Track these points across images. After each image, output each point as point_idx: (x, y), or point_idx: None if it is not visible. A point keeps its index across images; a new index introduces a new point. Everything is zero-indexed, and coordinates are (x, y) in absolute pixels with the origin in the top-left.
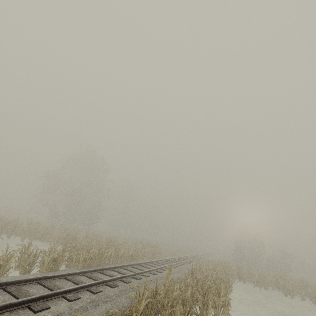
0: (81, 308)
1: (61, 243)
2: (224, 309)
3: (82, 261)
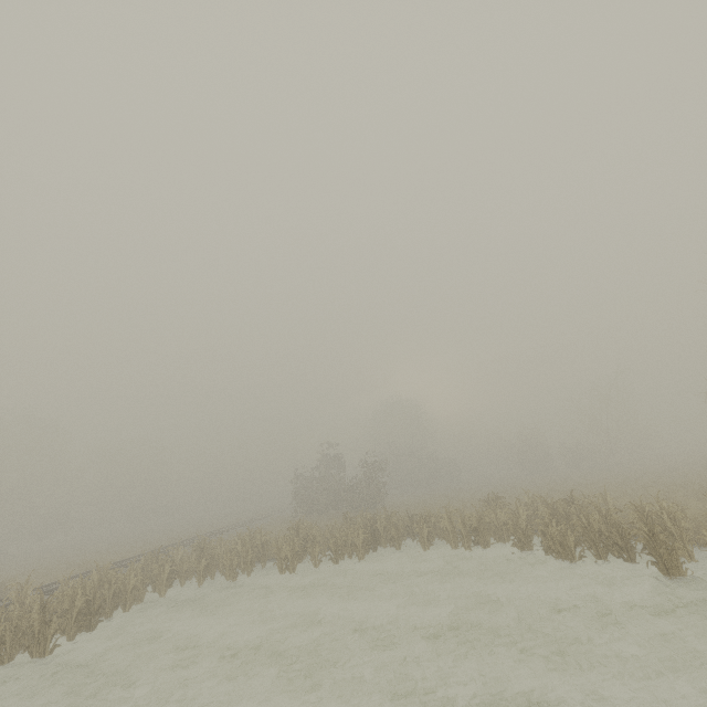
0: None
1: None
2: None
3: None
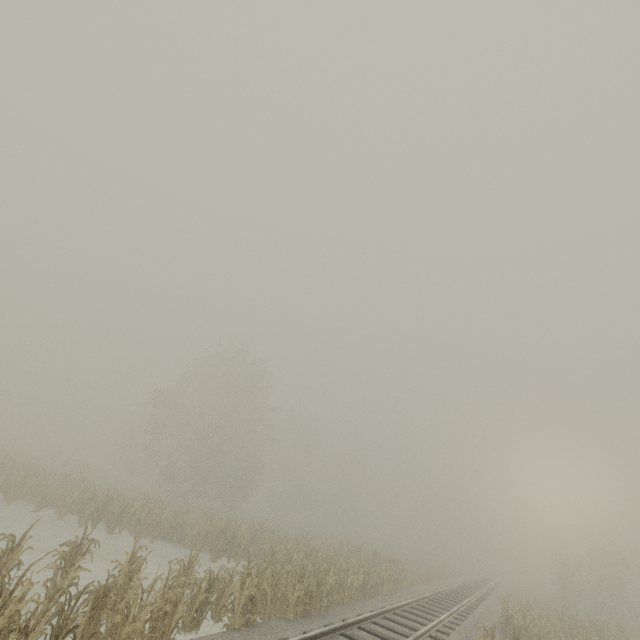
0: None
1: (212, 549)
2: None
3: (294, 604)
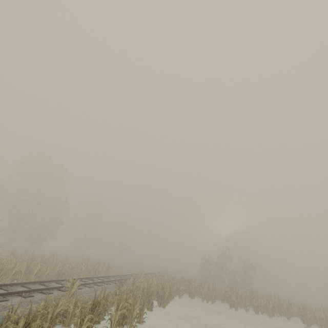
0: None
1: None
2: (129, 326)
3: None
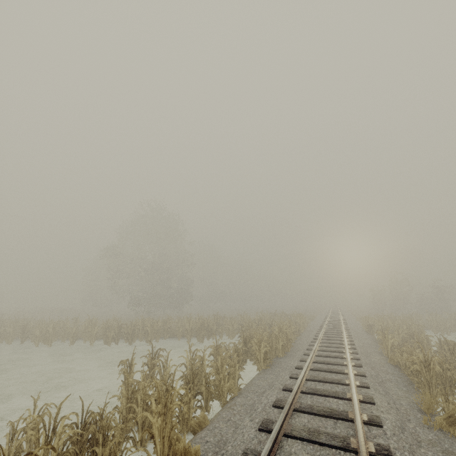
0: (385, 392)
1: (199, 336)
2: None
3: (281, 349)
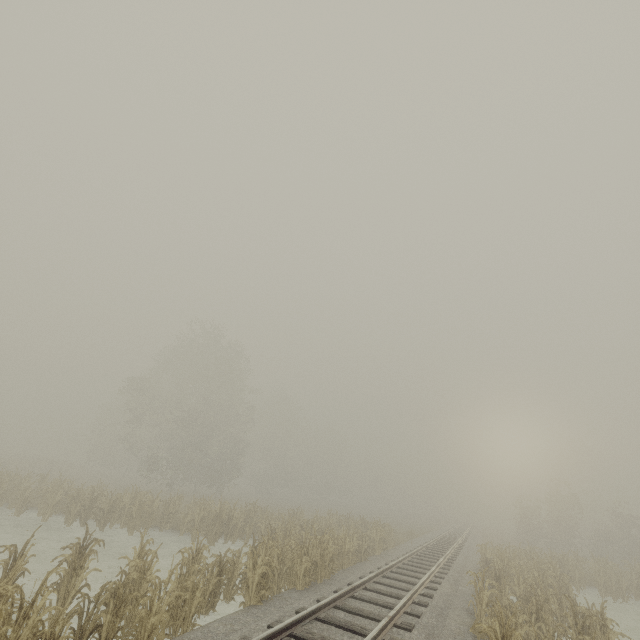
0: None
1: (209, 533)
2: None
3: (302, 575)
